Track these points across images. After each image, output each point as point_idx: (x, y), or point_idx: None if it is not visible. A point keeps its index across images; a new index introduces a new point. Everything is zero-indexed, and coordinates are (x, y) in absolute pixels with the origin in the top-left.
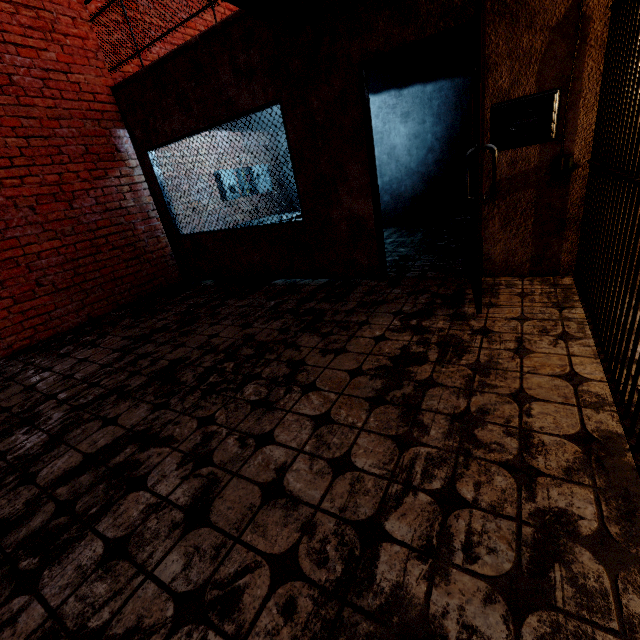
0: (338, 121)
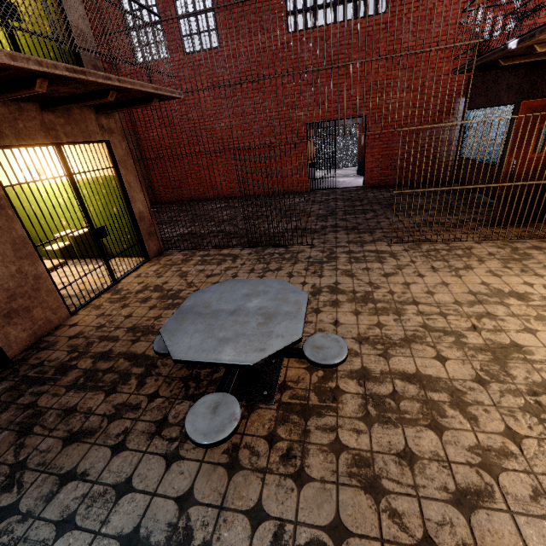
0: None
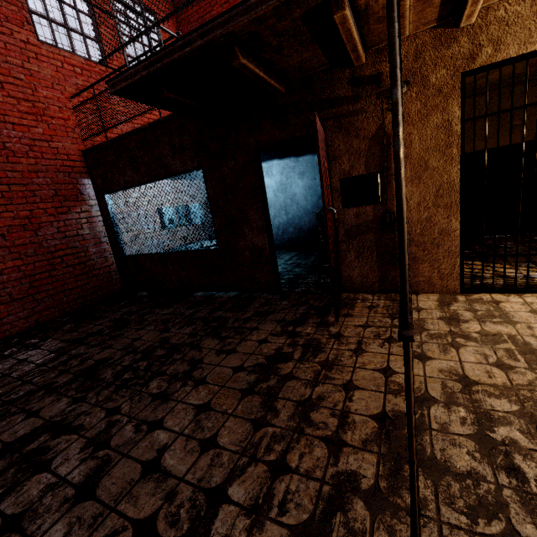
0: (242, 183)
